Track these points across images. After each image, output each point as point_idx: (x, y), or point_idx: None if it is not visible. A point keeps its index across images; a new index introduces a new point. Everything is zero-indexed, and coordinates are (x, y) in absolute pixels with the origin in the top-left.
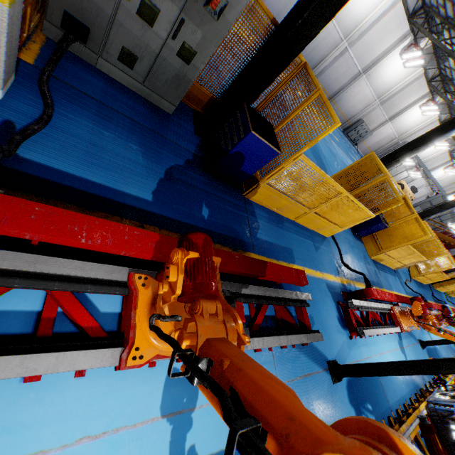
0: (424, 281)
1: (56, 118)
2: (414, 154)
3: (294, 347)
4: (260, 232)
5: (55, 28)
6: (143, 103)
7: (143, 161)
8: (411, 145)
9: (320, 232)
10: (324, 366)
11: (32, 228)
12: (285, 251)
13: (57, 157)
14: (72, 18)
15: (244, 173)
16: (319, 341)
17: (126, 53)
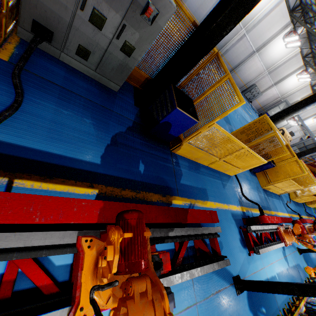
0: (299, 201)
1: (25, 103)
2: (295, 114)
3: None
4: (183, 178)
5: (27, 32)
6: (95, 85)
7: (94, 131)
8: (293, 107)
9: (227, 172)
10: (230, 281)
11: None
12: (201, 191)
13: (24, 136)
14: (39, 24)
15: (171, 135)
16: None
17: (81, 49)
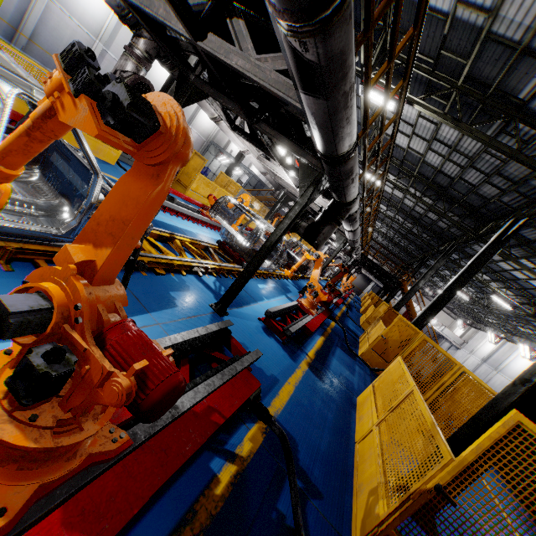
0: None
1: None
2: None
3: None
4: None
5: None
6: None
7: None
8: None
9: (101, 157)
10: None
11: None
12: None
13: None
14: None
15: None
16: None
17: None
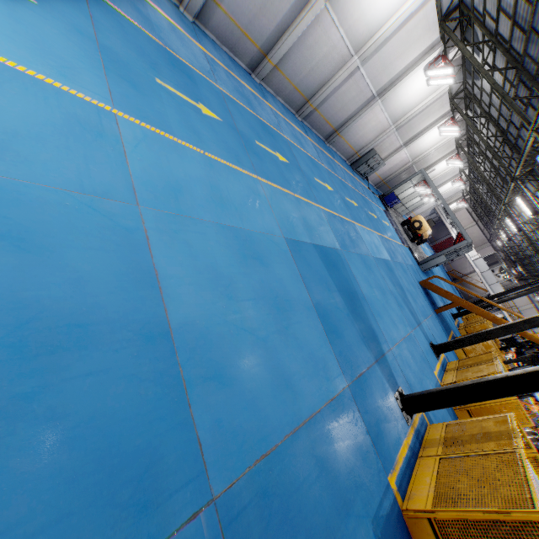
0: None
1: None
2: None
3: None
4: None
5: None
6: None
7: None
8: None
9: None
10: None
11: None
12: None
13: None
14: None
15: None
16: None
17: None
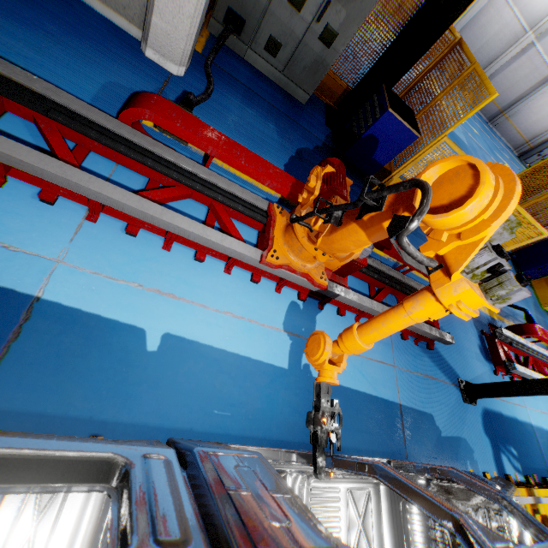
0: None
1: (215, 94)
2: None
3: (417, 345)
4: None
5: (218, 25)
6: (280, 92)
7: (278, 138)
8: None
9: None
10: (453, 381)
11: (213, 144)
12: None
13: (215, 122)
14: (233, 13)
15: (376, 162)
16: (450, 356)
17: (272, 42)
